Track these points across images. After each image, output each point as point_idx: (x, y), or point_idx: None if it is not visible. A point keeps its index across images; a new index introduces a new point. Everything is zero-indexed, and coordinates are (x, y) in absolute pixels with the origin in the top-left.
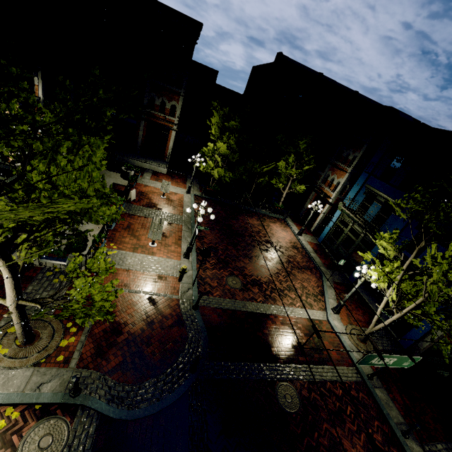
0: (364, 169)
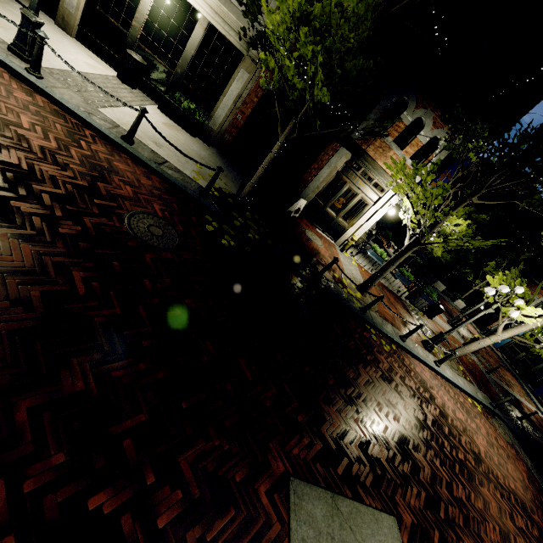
0: None
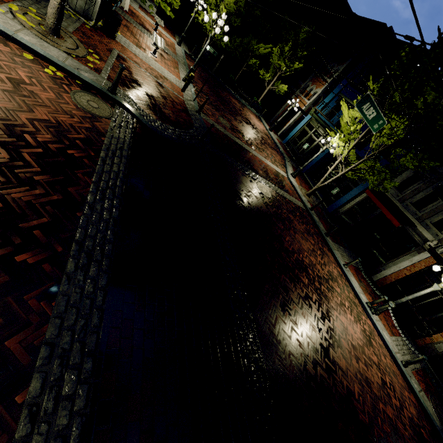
0: (343, 80)
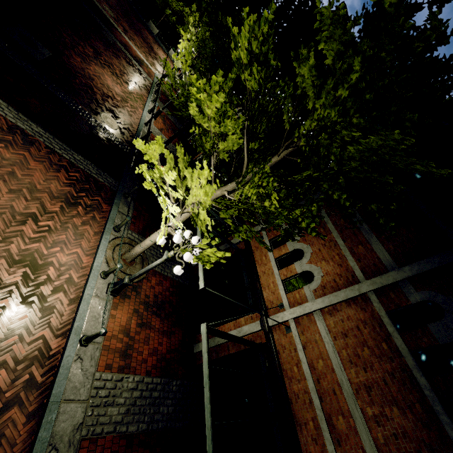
0: None
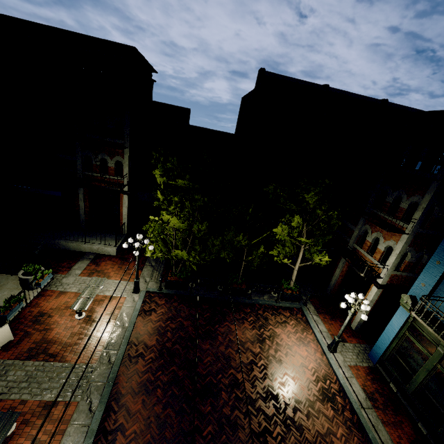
0: None
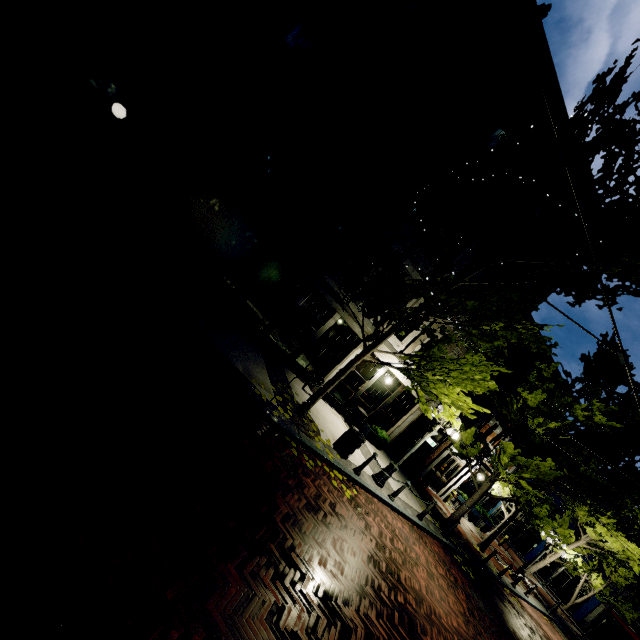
0: None
